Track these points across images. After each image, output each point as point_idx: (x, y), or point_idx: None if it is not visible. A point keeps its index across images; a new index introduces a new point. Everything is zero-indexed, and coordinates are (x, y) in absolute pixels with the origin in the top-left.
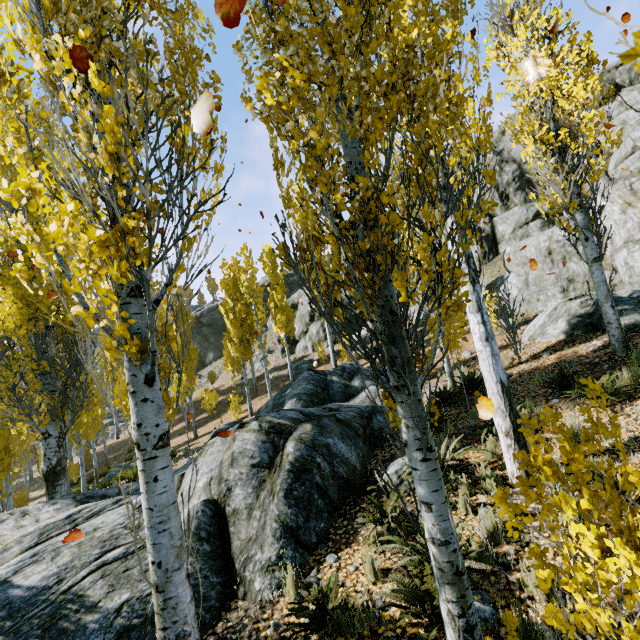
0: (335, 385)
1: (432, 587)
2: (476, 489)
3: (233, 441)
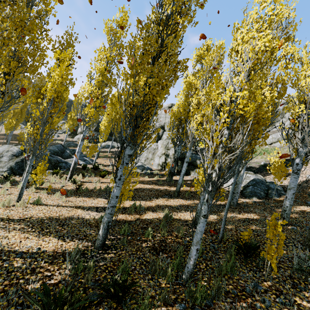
0: (66, 153)
1: (29, 180)
2: (59, 178)
3: (11, 147)
